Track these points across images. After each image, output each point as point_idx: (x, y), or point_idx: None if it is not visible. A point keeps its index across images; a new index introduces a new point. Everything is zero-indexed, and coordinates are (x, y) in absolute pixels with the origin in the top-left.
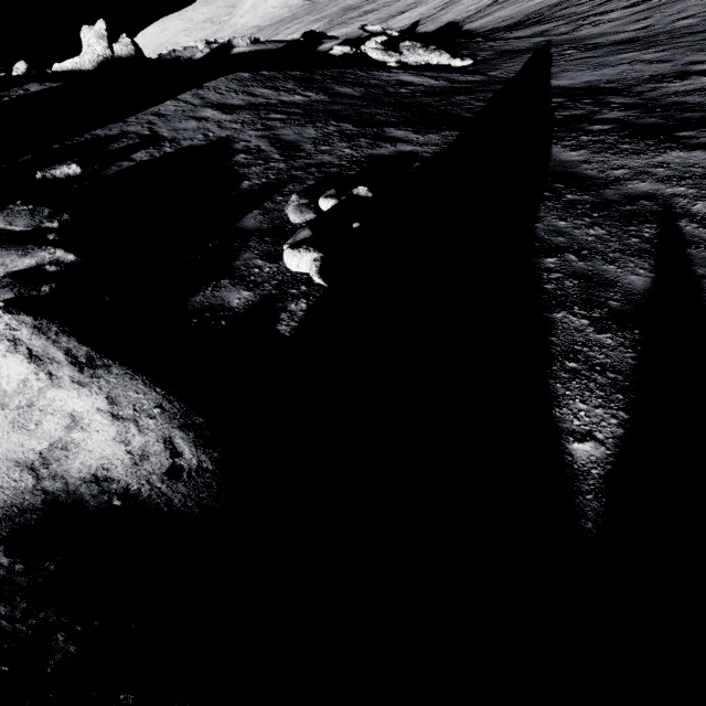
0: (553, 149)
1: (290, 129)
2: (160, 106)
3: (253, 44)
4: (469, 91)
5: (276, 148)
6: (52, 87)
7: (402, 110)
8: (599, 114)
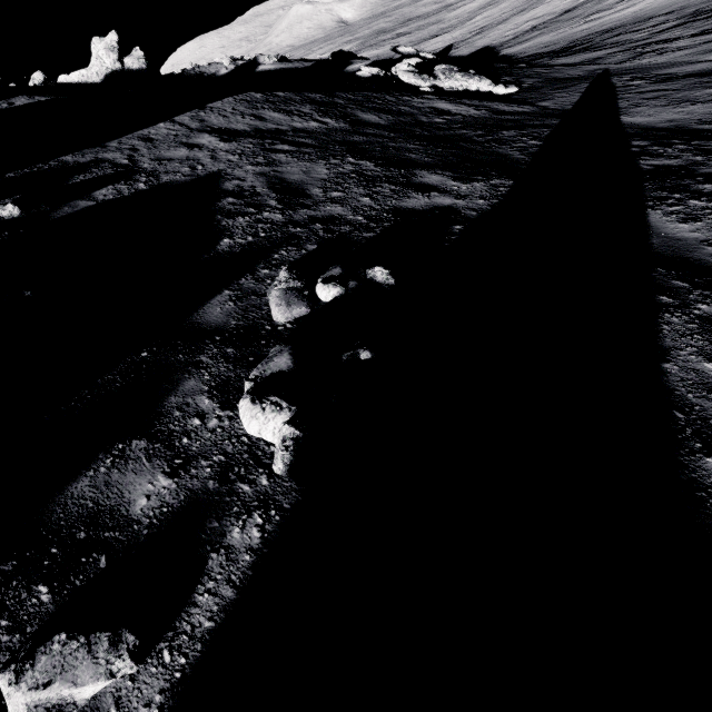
0: (651, 216)
1: (297, 165)
2: (151, 128)
3: (279, 62)
4: (519, 124)
5: (275, 191)
6: (39, 101)
7: (437, 146)
8: (704, 166)
